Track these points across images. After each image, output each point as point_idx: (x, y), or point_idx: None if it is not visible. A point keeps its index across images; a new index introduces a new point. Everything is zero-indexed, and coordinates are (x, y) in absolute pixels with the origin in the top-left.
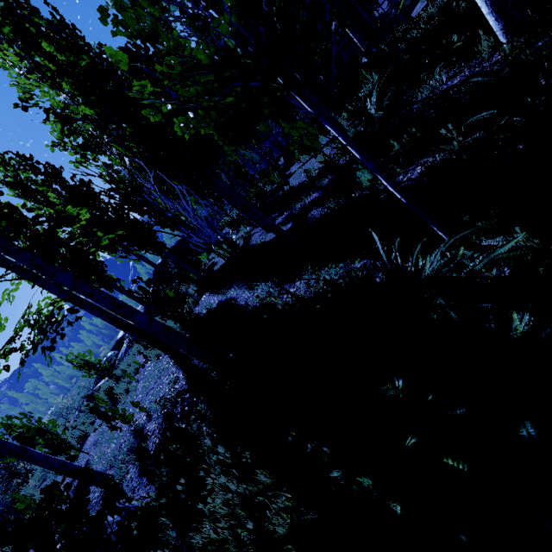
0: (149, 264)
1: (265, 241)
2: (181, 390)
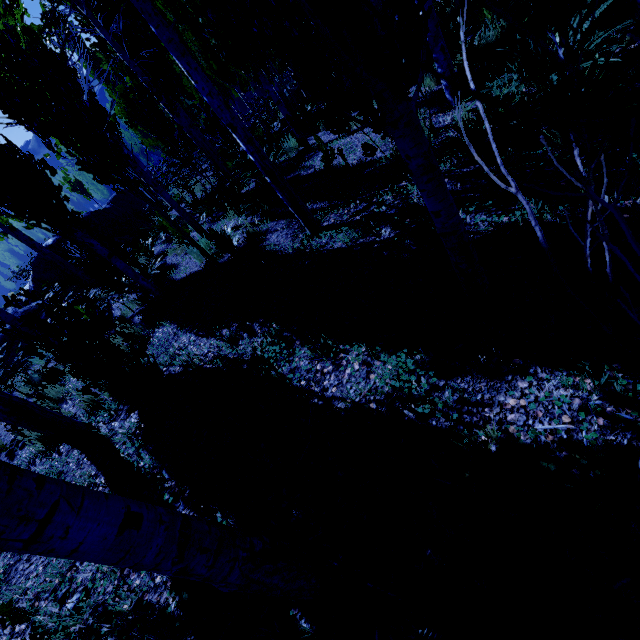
0: (29, 245)
1: (313, 251)
2: (155, 604)
